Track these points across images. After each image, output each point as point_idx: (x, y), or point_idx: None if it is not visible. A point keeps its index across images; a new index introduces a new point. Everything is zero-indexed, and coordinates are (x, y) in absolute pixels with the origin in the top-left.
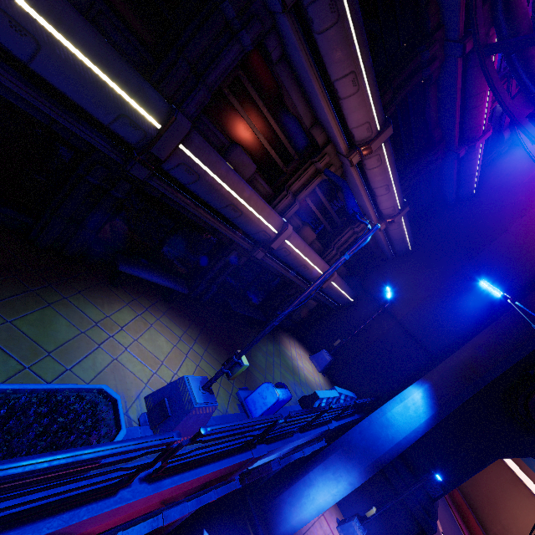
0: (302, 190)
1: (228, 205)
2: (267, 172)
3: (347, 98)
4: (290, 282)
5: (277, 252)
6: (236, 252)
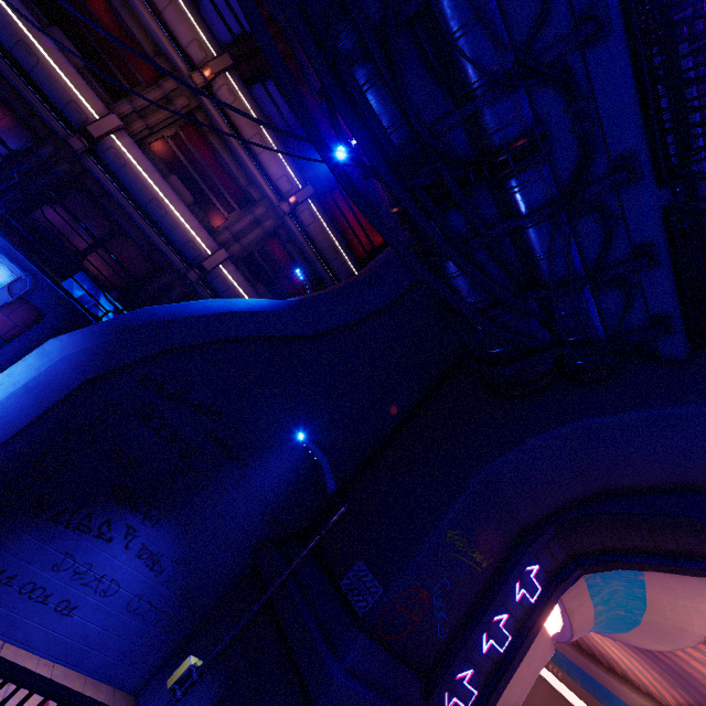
0: (152, 115)
1: (19, 41)
2: (107, 85)
3: (165, 10)
4: (164, 266)
5: (108, 159)
6: (52, 148)
